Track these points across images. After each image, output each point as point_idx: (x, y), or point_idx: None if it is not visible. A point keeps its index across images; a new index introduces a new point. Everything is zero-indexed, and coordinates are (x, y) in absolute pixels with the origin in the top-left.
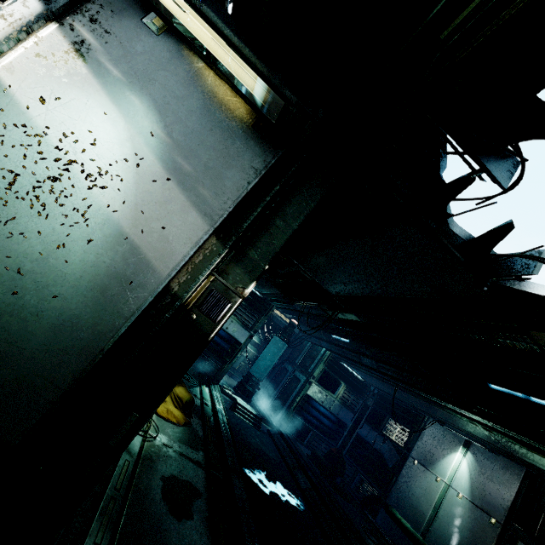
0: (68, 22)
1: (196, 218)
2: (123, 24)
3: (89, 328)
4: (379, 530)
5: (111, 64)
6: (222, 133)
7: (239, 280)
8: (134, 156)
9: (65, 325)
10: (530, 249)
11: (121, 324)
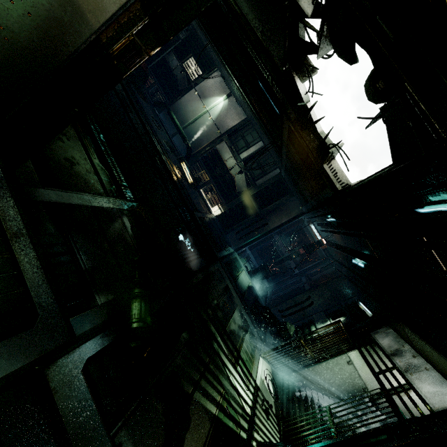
0: None
1: None
2: None
3: (39, 58)
4: (160, 120)
5: None
6: None
7: (150, 43)
8: None
9: (19, 53)
10: (314, 67)
11: (63, 60)
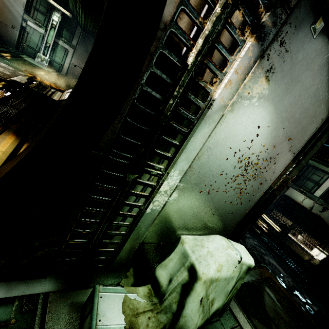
0: (267, 53)
1: (288, 155)
2: (297, 37)
3: (243, 209)
4: None
5: (281, 79)
6: (318, 103)
7: (293, 174)
8: (275, 136)
9: (237, 211)
10: None
11: (252, 204)
